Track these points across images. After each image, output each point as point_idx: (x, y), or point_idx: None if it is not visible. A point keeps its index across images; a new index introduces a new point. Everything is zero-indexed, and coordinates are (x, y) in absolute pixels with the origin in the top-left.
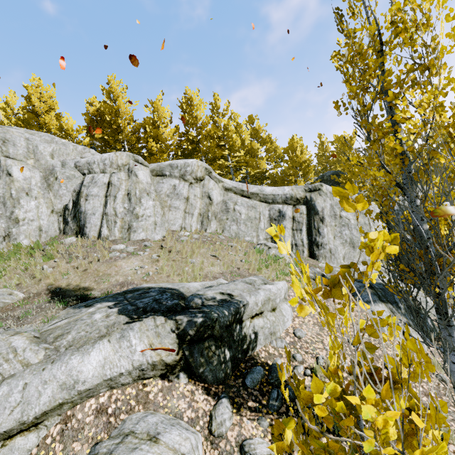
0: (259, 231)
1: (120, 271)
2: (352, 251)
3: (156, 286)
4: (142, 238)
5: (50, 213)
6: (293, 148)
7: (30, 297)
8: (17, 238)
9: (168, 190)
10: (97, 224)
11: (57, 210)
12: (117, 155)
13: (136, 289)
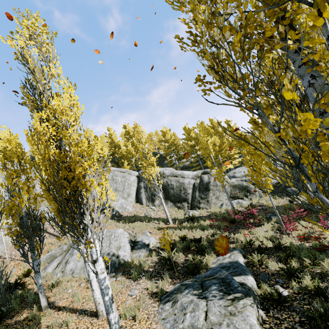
0: None
1: None
2: (115, 192)
3: None
4: None
5: (5, 193)
6: (126, 145)
7: None
8: None
9: None
10: None
11: (8, 191)
12: None
13: None
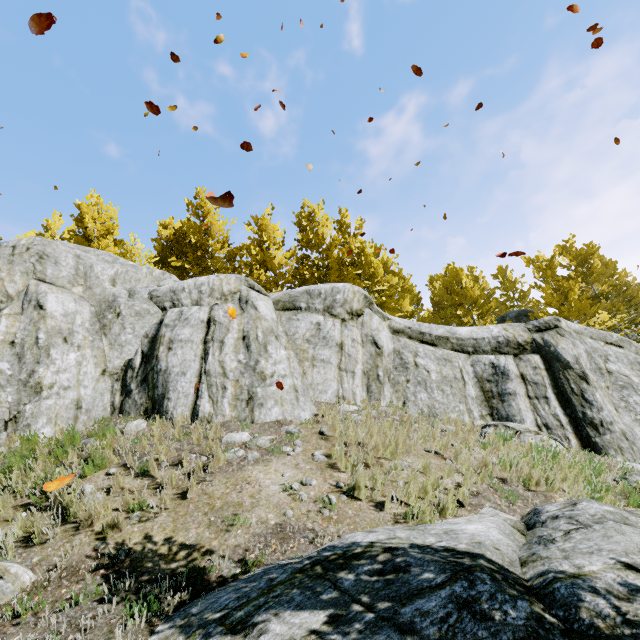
0: (470, 401)
1: (261, 496)
2: None
3: (399, 543)
4: (276, 418)
5: (99, 375)
6: (458, 277)
7: (48, 582)
8: (31, 424)
9: (308, 332)
10: (190, 392)
11: (112, 370)
12: (221, 278)
13: (345, 553)
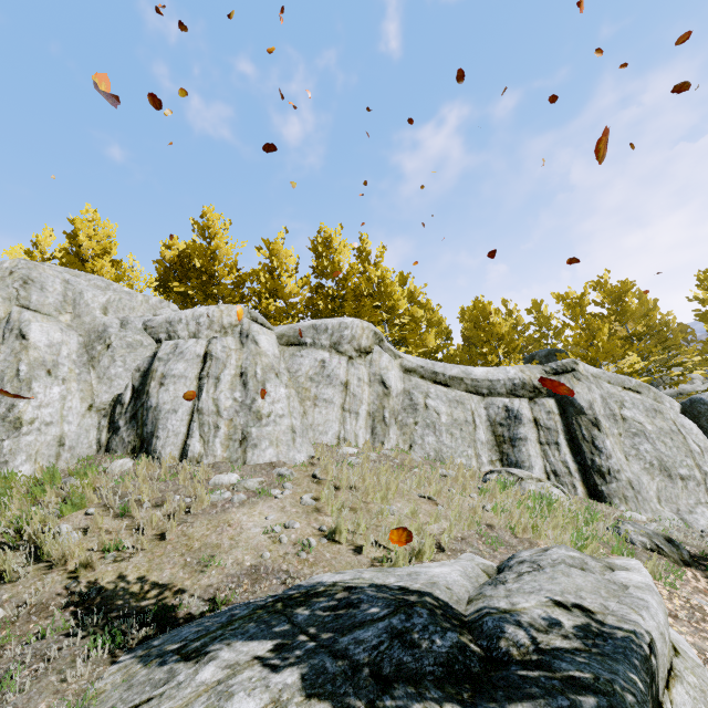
0: (479, 446)
1: (241, 538)
2: (671, 484)
3: (360, 582)
4: (270, 460)
5: (85, 411)
6: (485, 312)
7: (17, 618)
8: (9, 461)
9: (312, 370)
10: (180, 431)
11: (99, 405)
12: (222, 309)
13: (308, 592)
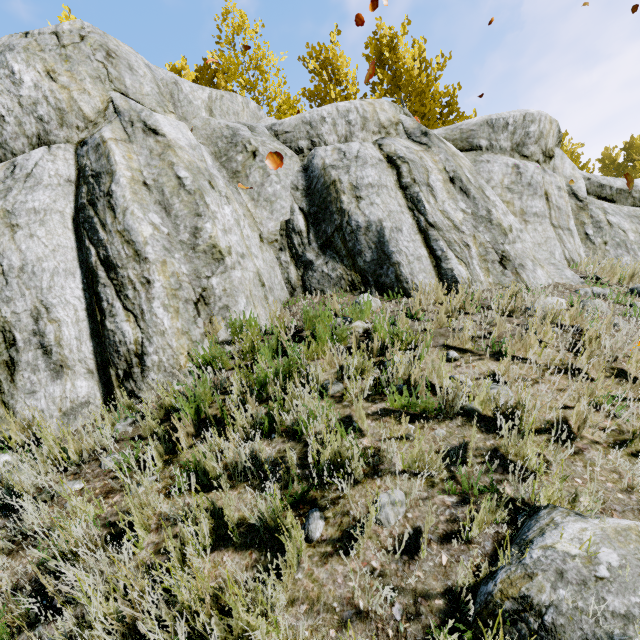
0: None
1: None
2: None
3: None
4: (547, 282)
5: (258, 242)
6: None
7: None
8: (229, 305)
9: (506, 178)
10: (420, 254)
11: (268, 236)
12: (371, 101)
13: None
